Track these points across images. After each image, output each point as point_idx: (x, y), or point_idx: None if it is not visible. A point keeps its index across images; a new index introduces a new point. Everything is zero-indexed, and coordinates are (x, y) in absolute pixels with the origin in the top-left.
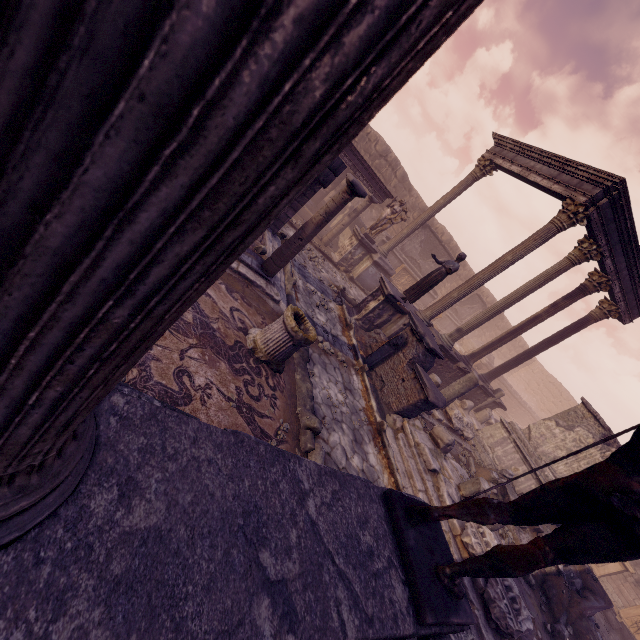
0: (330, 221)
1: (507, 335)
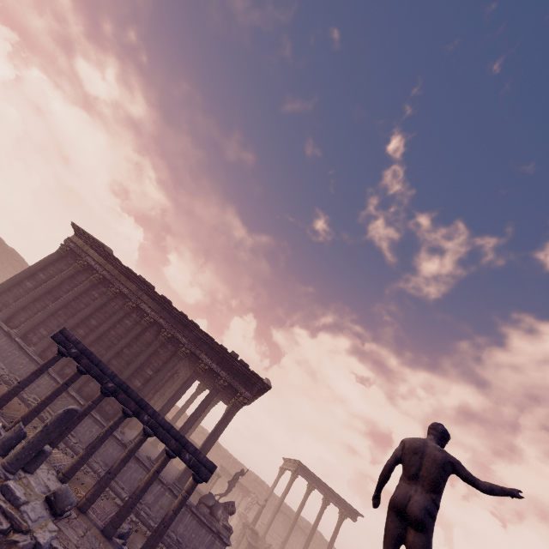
0: (232, 522)
1: (306, 541)
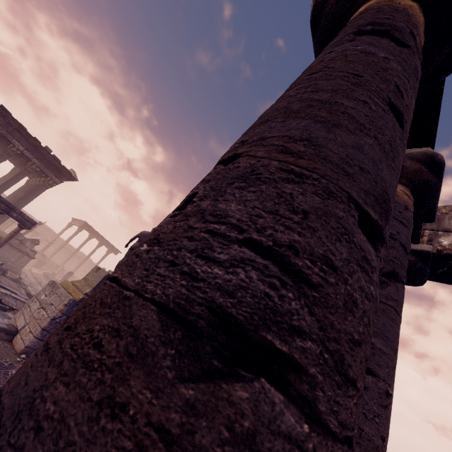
0: None
1: (81, 262)
